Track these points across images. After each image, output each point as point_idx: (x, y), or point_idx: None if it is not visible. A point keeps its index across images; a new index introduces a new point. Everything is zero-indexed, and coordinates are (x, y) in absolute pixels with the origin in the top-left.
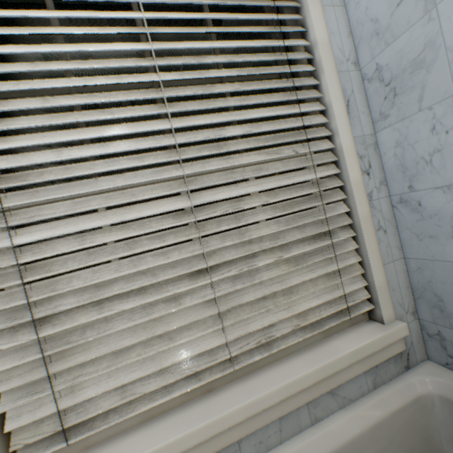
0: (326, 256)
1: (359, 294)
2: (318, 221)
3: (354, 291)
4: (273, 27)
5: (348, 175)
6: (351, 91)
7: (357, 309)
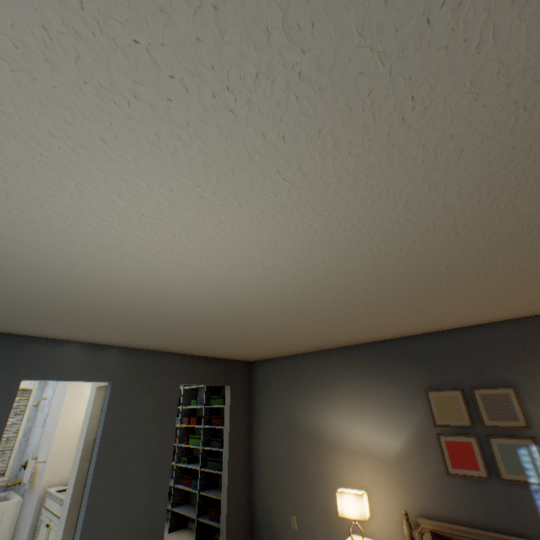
0: (0, 456)
1: (4, 468)
2: (5, 446)
3: (4, 466)
4: (21, 399)
5: (18, 436)
6: (32, 416)
7: (1, 471)
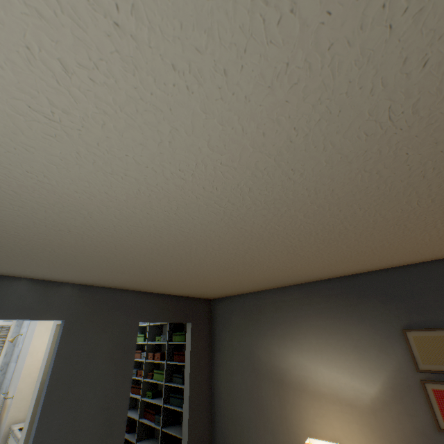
0: None
1: None
2: None
3: None
4: (0, 335)
5: None
6: (10, 351)
7: None
